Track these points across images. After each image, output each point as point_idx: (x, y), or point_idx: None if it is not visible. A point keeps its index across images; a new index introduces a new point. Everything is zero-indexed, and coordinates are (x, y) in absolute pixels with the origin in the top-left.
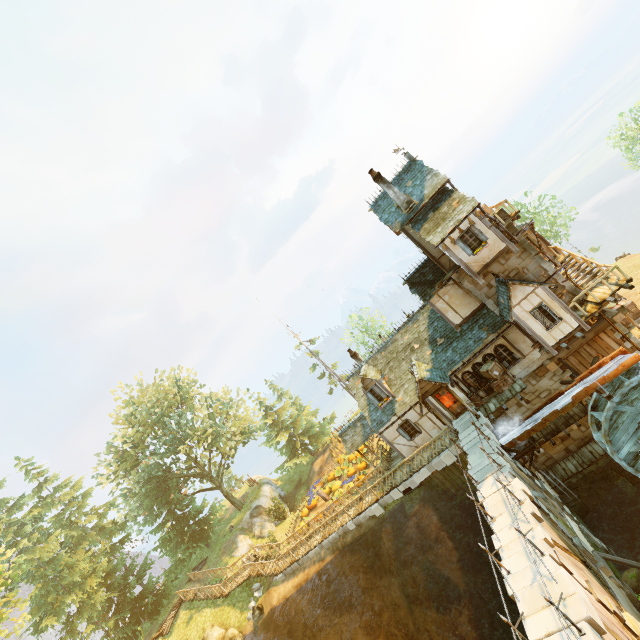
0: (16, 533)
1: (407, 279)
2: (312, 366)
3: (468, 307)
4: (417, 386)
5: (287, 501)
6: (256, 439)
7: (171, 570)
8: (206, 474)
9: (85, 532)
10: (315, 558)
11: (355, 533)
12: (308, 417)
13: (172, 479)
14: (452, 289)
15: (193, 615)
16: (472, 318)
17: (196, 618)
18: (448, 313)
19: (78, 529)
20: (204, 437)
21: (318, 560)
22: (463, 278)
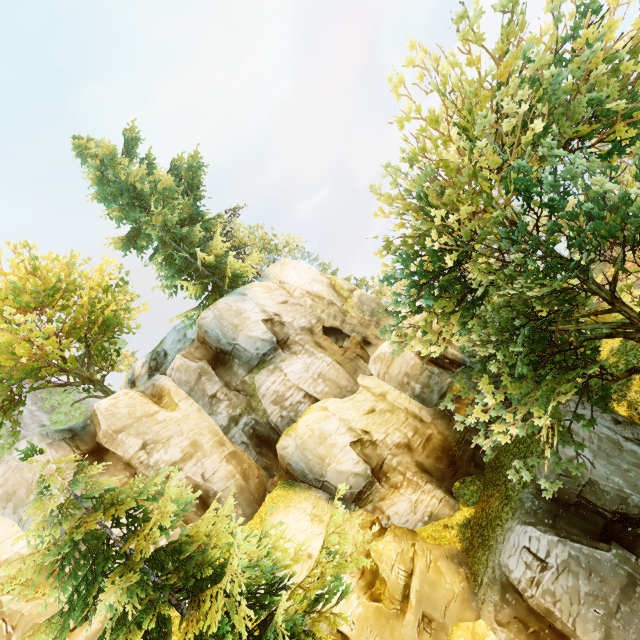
0: None
1: None
2: None
3: None
4: None
5: None
6: None
7: None
8: None
9: None
10: None
11: None
12: None
13: None
14: None
15: None
16: None
17: None
18: None
19: None
20: None
21: None
22: None
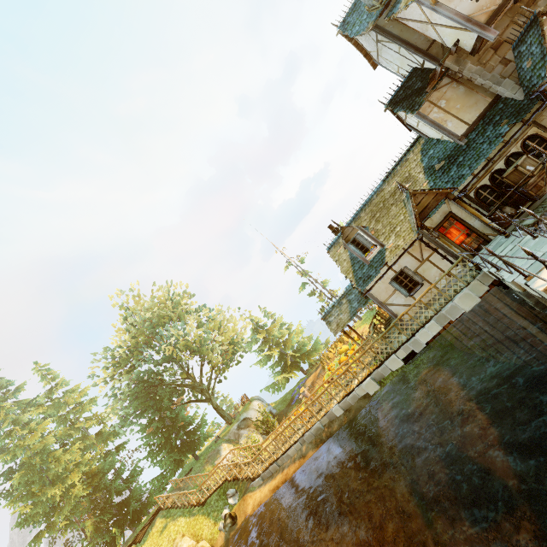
0: (13, 420)
1: (389, 102)
2: (301, 284)
3: (475, 108)
4: (411, 200)
5: (278, 418)
6: (243, 347)
7: (158, 479)
8: (197, 385)
9: (86, 436)
10: (295, 455)
11: (343, 420)
12: (301, 341)
13: (165, 389)
14: (449, 90)
15: (168, 524)
16: (482, 122)
17: (169, 527)
18: (447, 123)
19: (77, 430)
20: (196, 350)
21: (298, 457)
22: (464, 59)
